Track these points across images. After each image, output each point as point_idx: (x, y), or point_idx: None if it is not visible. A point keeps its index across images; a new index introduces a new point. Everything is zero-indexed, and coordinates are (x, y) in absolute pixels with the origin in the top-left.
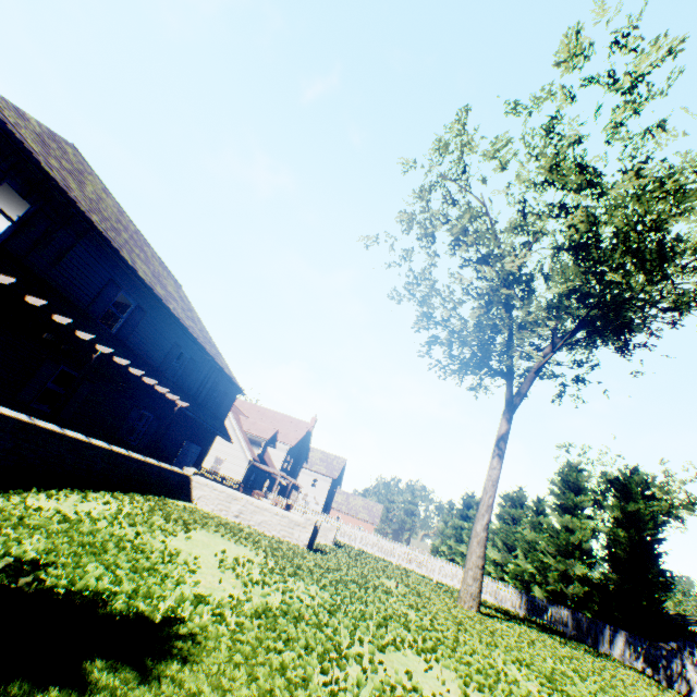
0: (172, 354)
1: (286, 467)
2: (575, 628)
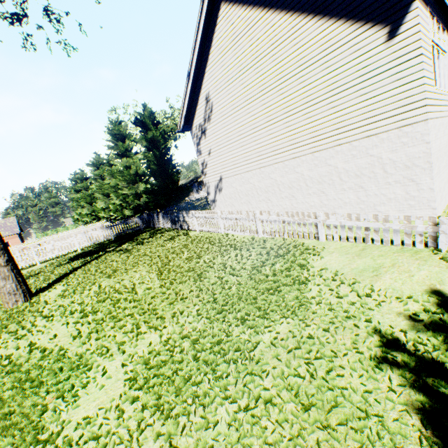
0: None
1: None
2: (145, 223)
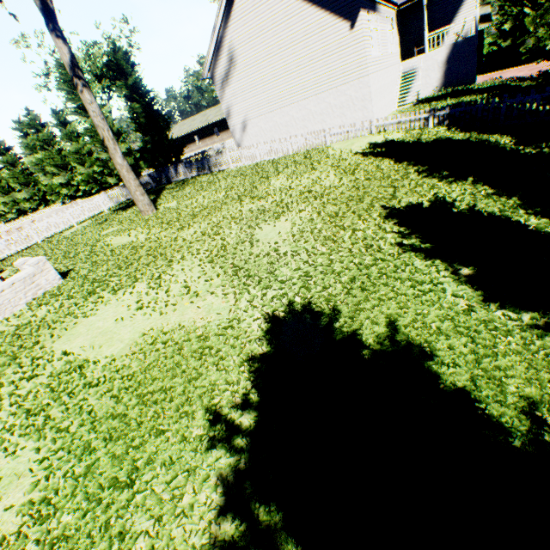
0: None
1: None
2: (155, 182)
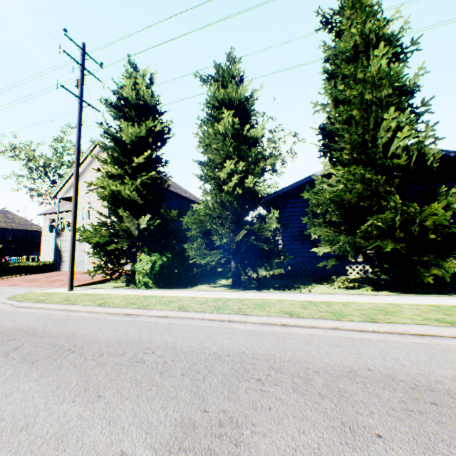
0: (5, 235)
1: None
2: None
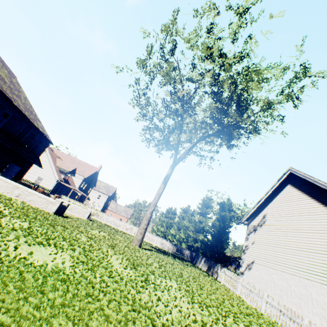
0: None
1: (82, 187)
2: (190, 258)
